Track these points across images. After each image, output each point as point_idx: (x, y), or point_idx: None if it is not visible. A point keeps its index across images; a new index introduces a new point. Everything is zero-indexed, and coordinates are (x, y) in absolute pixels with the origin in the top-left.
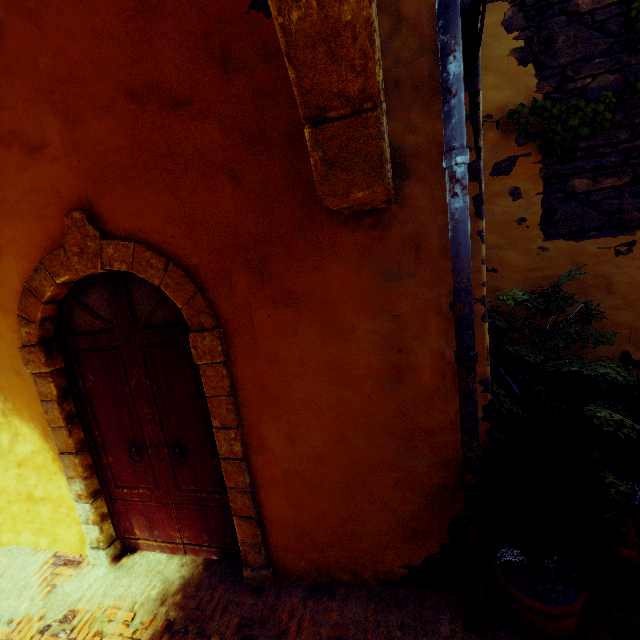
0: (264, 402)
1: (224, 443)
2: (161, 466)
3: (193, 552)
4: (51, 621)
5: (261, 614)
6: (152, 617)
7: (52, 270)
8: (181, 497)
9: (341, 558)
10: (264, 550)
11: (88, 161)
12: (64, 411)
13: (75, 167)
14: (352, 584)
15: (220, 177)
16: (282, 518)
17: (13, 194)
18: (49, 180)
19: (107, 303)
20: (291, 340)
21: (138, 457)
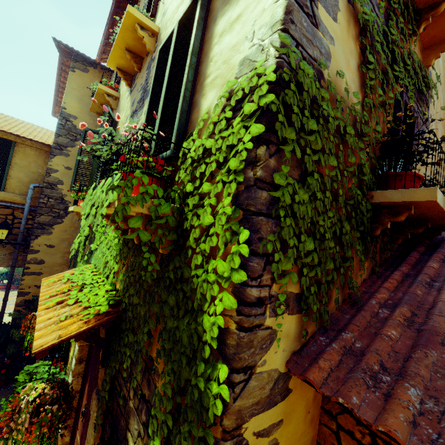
0: None
1: None
2: None
3: None
4: None
5: None
6: None
7: None
8: None
9: None
10: None
11: None
12: None
13: None
14: None
15: None
16: None
17: None
18: None
19: None
20: None
21: None
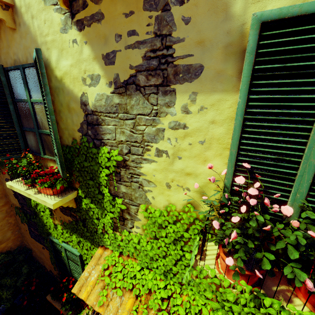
0: None
1: None
2: None
3: None
4: None
5: None
6: None
7: None
8: None
9: None
10: None
11: None
12: None
13: None
14: None
15: None
16: None
17: None
18: None
19: None
20: None
21: None
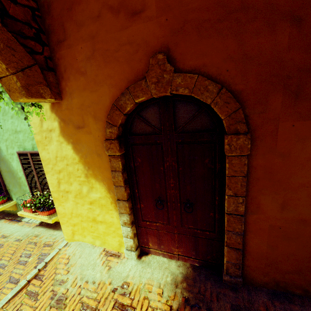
0: (269, 182)
1: (232, 205)
2: (174, 212)
3: (183, 260)
4: (116, 286)
5: (243, 304)
6: (173, 294)
7: (134, 94)
8: (182, 230)
9: (298, 280)
10: (241, 267)
11: (173, 19)
12: (123, 177)
13: (162, 24)
14: (301, 296)
15: (282, 22)
16: (259, 252)
17: (114, 46)
18: (141, 34)
19: (158, 116)
20: (307, 143)
21: (160, 206)
